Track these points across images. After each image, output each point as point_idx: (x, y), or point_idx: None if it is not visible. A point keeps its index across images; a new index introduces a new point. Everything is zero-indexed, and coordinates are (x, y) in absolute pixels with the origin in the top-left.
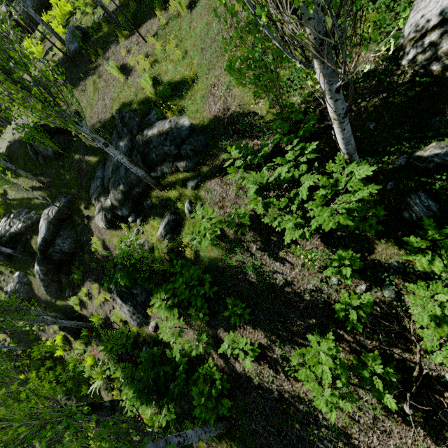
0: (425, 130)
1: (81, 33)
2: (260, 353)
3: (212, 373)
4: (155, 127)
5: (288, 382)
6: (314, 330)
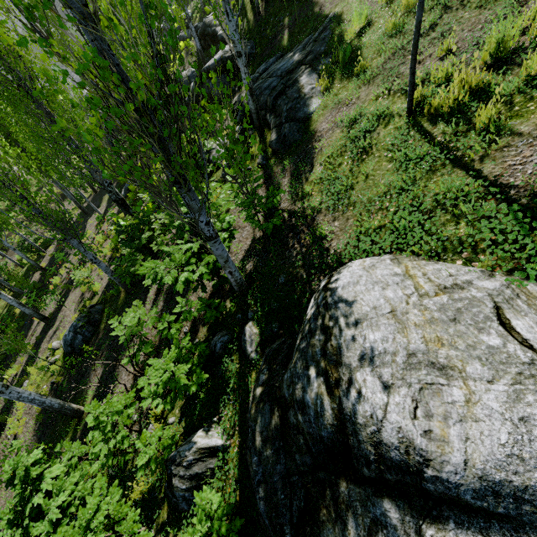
0: (267, 320)
1: None
2: (160, 288)
3: (139, 263)
4: (310, 76)
5: (148, 313)
6: (169, 314)
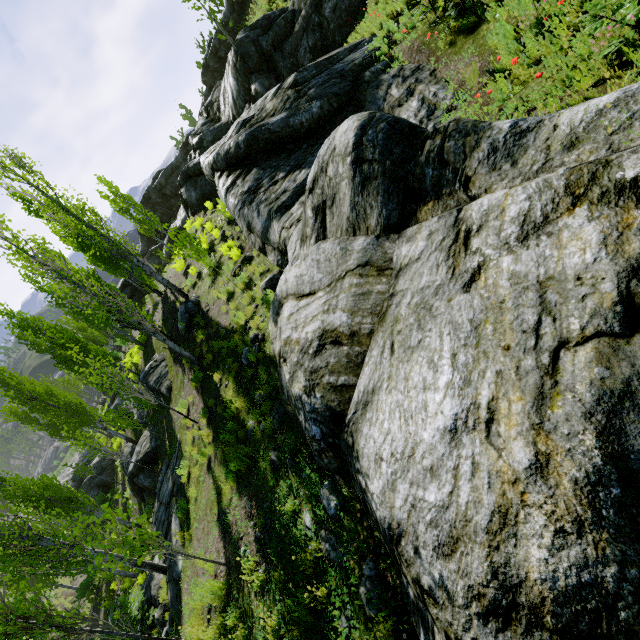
0: None
1: (189, 317)
2: None
3: None
4: (175, 520)
5: None
6: None
